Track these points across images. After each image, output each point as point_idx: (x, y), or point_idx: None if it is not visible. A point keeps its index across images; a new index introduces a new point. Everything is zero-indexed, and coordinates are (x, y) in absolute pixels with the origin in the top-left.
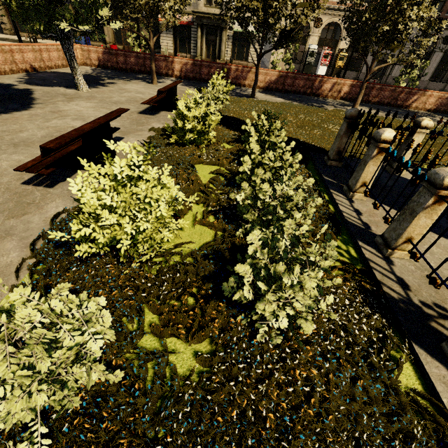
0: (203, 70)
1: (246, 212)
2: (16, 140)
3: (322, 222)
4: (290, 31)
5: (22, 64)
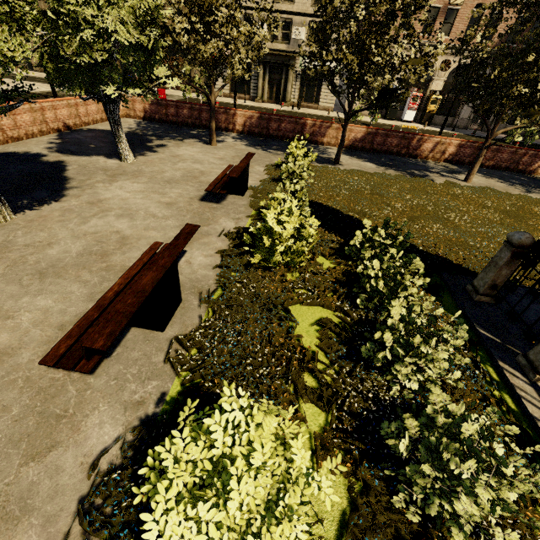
0: (271, 124)
1: (416, 476)
2: (43, 263)
3: (514, 451)
4: (393, 90)
5: (54, 123)
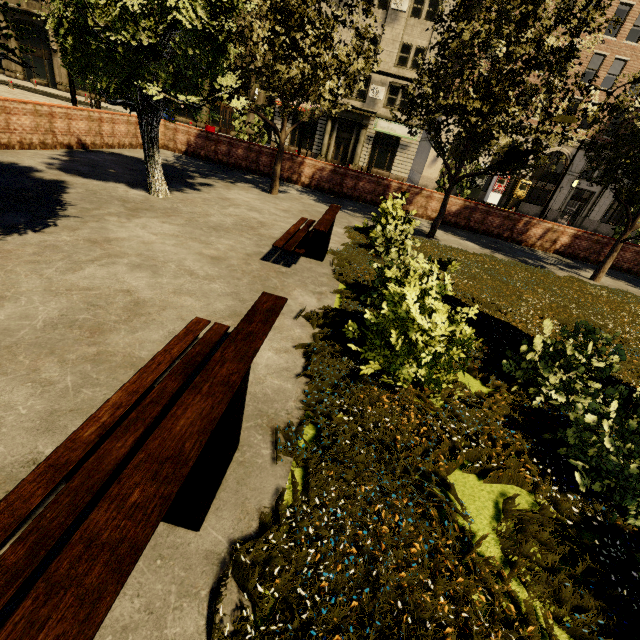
0: (346, 181)
1: None
2: None
3: None
4: (524, 153)
5: (65, 136)
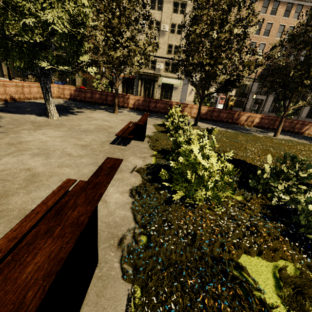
0: (151, 104)
1: None
2: None
3: None
4: (233, 81)
5: (3, 95)
